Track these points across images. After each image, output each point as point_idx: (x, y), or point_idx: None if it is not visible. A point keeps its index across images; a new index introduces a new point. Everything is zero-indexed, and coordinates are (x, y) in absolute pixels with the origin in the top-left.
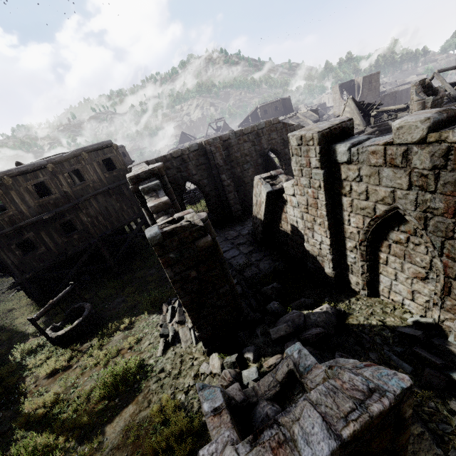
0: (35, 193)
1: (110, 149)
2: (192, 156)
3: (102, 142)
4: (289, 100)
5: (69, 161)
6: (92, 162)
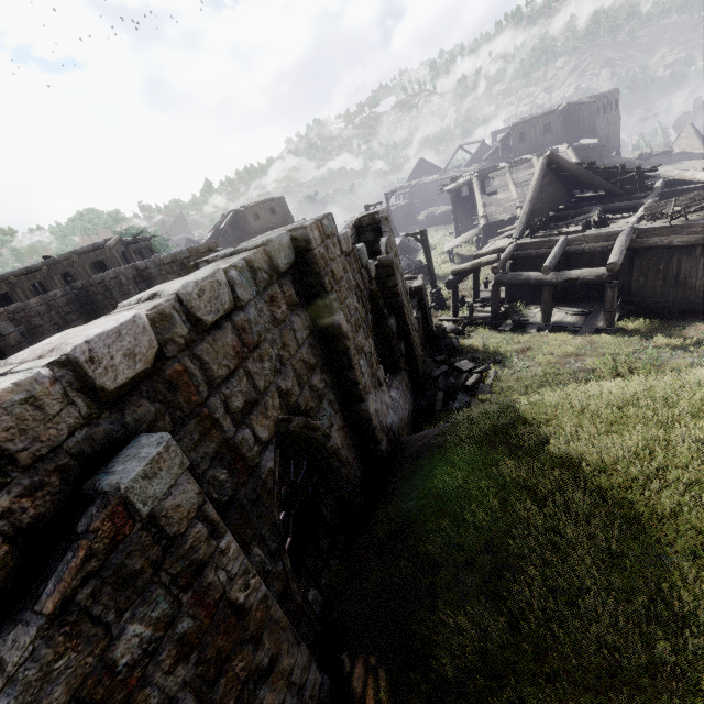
0: (35, 291)
1: (103, 250)
2: (114, 283)
3: (95, 243)
4: (590, 105)
5: (62, 263)
6: (85, 264)
